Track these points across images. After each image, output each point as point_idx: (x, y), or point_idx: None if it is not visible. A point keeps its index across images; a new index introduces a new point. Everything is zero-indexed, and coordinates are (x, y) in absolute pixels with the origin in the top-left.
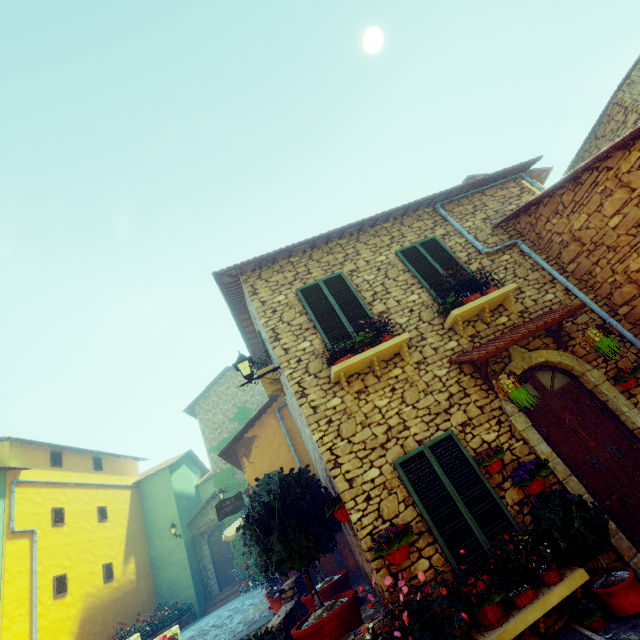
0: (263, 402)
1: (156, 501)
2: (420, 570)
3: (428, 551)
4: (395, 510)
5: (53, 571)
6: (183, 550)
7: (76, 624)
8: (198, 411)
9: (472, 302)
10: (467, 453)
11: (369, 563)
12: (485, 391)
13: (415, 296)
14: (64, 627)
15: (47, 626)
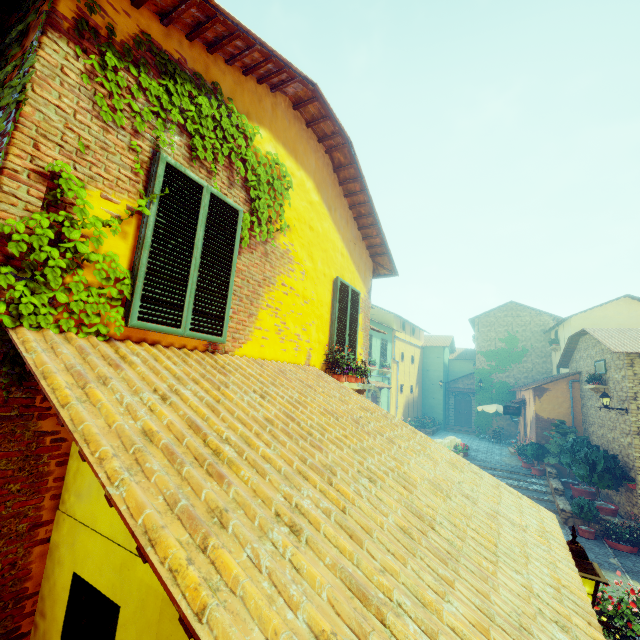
0: (531, 339)
1: (431, 361)
2: None
3: None
4: None
5: (400, 381)
6: (441, 395)
7: (403, 406)
8: (477, 323)
9: None
10: None
11: (633, 505)
12: None
13: None
14: (401, 405)
15: (398, 403)
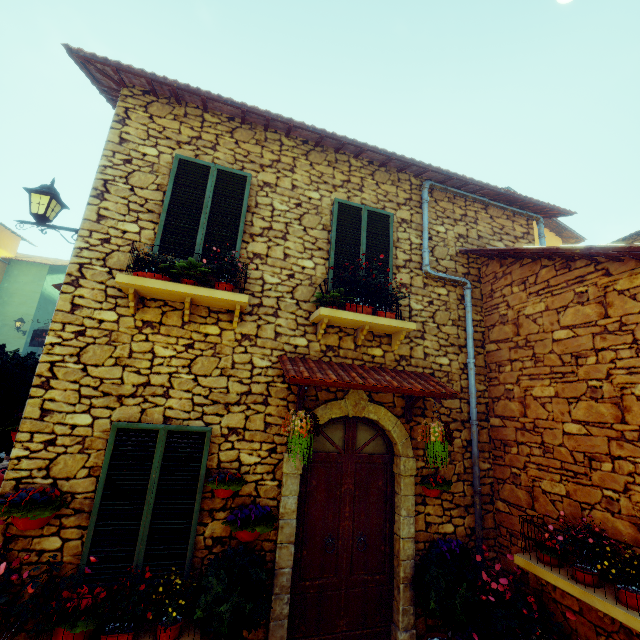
0: None
1: (19, 288)
2: (44, 547)
3: (71, 533)
4: (72, 472)
5: None
6: (21, 346)
7: None
8: None
9: (352, 313)
10: (205, 462)
11: None
12: (288, 411)
13: (310, 263)
14: None
15: None
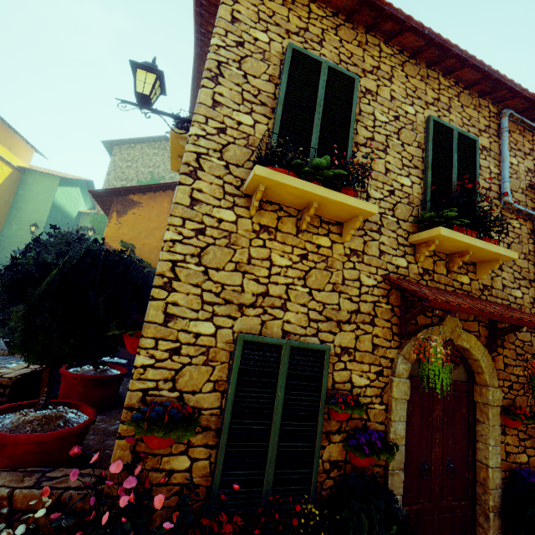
0: None
1: (32, 196)
2: (173, 466)
3: (199, 452)
4: (197, 385)
5: None
6: None
7: None
8: (116, 152)
9: (467, 236)
10: (326, 382)
11: None
12: (392, 333)
13: (408, 181)
14: None
15: None
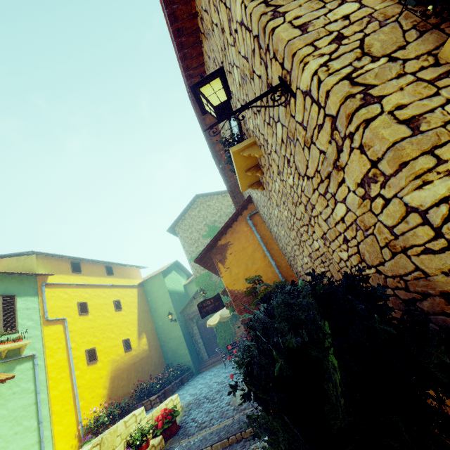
0: None
1: (156, 296)
2: None
3: None
4: None
5: (84, 346)
6: (179, 330)
7: (107, 381)
8: (178, 231)
9: None
10: None
11: None
12: None
13: None
14: (98, 383)
15: (85, 384)
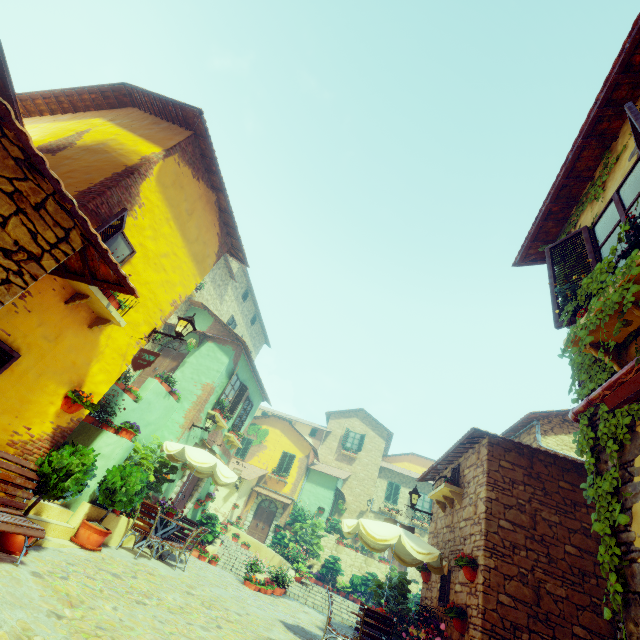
0: None
1: None
2: None
3: None
4: None
5: None
6: None
7: None
8: None
9: None
10: None
11: None
12: None
13: None
14: None
15: None
